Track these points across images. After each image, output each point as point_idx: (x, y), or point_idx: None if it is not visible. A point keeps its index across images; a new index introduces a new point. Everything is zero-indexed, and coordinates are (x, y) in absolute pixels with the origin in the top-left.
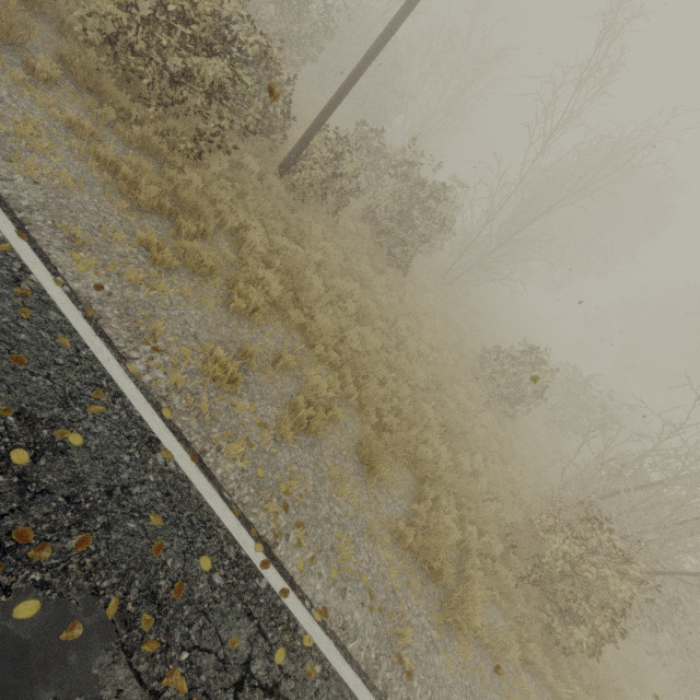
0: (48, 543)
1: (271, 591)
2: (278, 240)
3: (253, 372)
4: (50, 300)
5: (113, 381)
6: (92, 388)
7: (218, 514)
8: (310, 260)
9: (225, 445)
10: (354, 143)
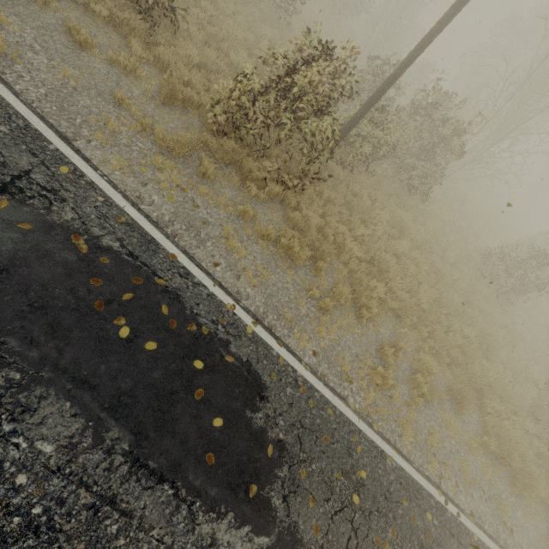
0: (386, 540)
1: (453, 516)
2: (358, 232)
3: (386, 364)
4: (310, 384)
5: (353, 423)
6: (351, 435)
7: (419, 482)
8: (372, 233)
9: (399, 430)
10: (395, 111)
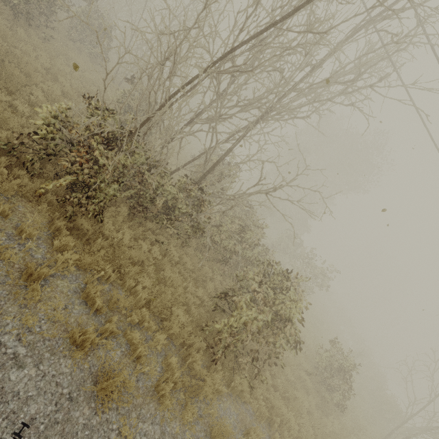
0: None
1: None
2: None
3: None
4: None
5: None
6: None
7: None
8: None
9: None
10: None
